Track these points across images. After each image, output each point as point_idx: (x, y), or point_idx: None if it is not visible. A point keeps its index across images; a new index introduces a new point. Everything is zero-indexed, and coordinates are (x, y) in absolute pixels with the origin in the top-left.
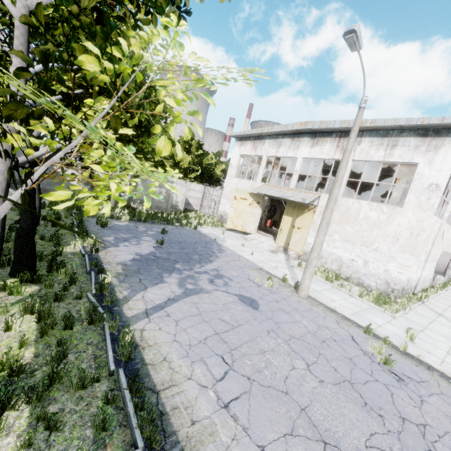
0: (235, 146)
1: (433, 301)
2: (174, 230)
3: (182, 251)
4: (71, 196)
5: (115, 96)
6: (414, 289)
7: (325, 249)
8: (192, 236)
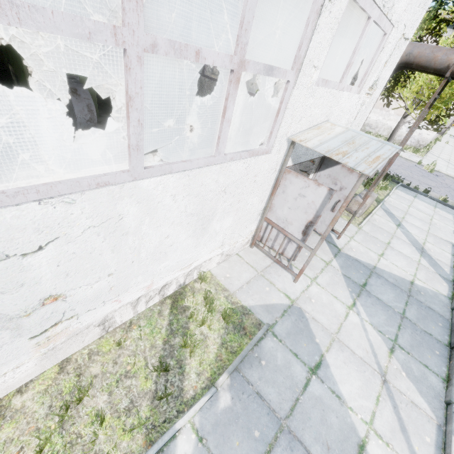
0: None
1: (433, 151)
2: None
3: None
4: None
5: None
6: (426, 145)
7: (381, 122)
8: None
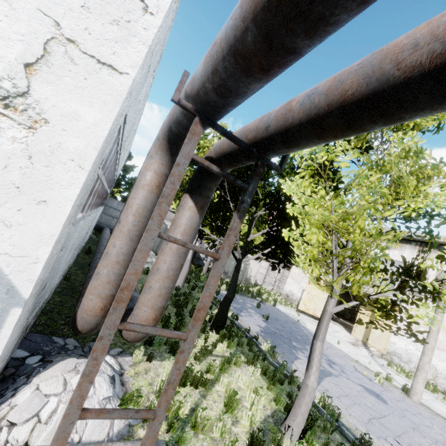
0: None
1: None
2: (261, 305)
3: (284, 328)
4: None
5: (440, 282)
6: None
7: (414, 353)
8: (278, 314)
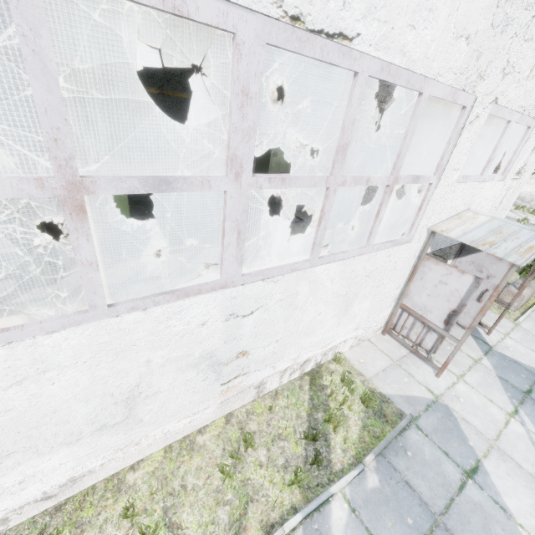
0: None
1: None
2: None
3: None
4: None
5: None
6: None
7: None
8: None
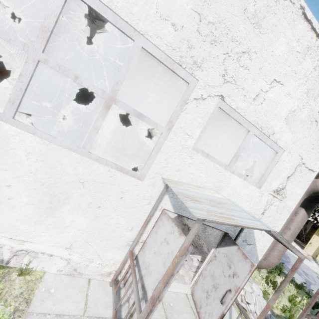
0: None
1: None
2: None
3: None
4: None
5: None
6: None
7: None
8: None
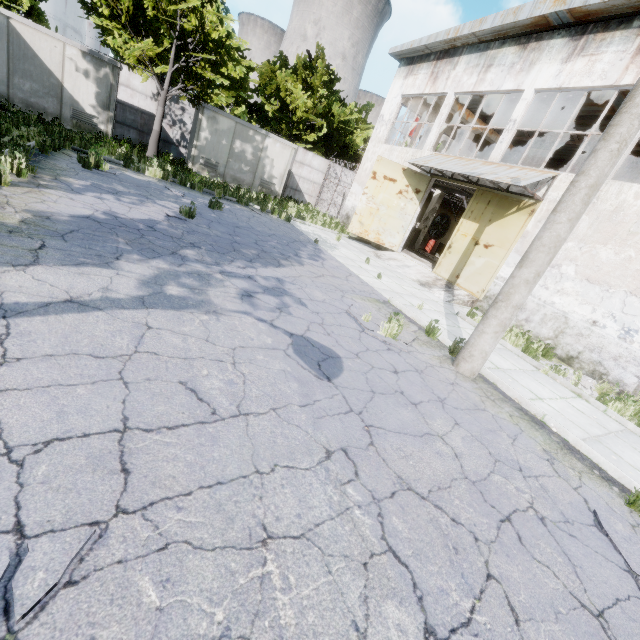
0: (395, 77)
1: None
2: (242, 212)
3: (227, 236)
4: (78, 126)
5: None
6: None
7: (535, 294)
8: (273, 227)
